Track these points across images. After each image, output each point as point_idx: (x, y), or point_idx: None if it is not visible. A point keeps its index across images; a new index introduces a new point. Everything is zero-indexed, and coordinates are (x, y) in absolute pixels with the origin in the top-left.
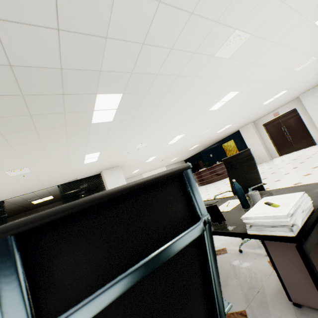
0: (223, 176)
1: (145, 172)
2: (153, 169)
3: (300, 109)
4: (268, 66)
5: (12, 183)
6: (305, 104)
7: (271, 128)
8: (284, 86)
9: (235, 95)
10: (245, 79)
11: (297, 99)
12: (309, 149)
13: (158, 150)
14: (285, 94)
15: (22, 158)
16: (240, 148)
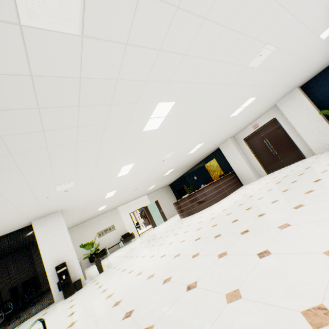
0: (204, 205)
1: (122, 205)
2: (130, 200)
3: (280, 118)
4: (197, 58)
5: None
6: (284, 112)
7: (252, 142)
8: (247, 91)
9: (173, 106)
10: (168, 81)
11: (275, 107)
12: (297, 164)
13: (109, 184)
14: (256, 102)
15: None
16: (224, 167)
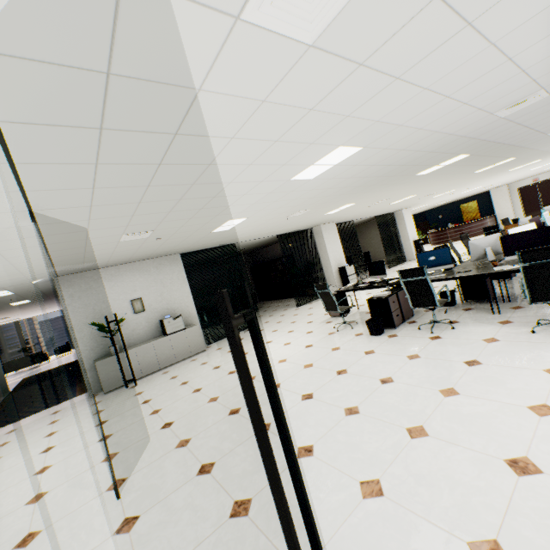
0: (473, 234)
1: None
2: None
3: None
4: None
5: (404, 203)
6: None
7: (525, 193)
8: None
9: None
10: None
11: None
12: None
13: (445, 198)
14: None
15: (456, 186)
16: (482, 211)
